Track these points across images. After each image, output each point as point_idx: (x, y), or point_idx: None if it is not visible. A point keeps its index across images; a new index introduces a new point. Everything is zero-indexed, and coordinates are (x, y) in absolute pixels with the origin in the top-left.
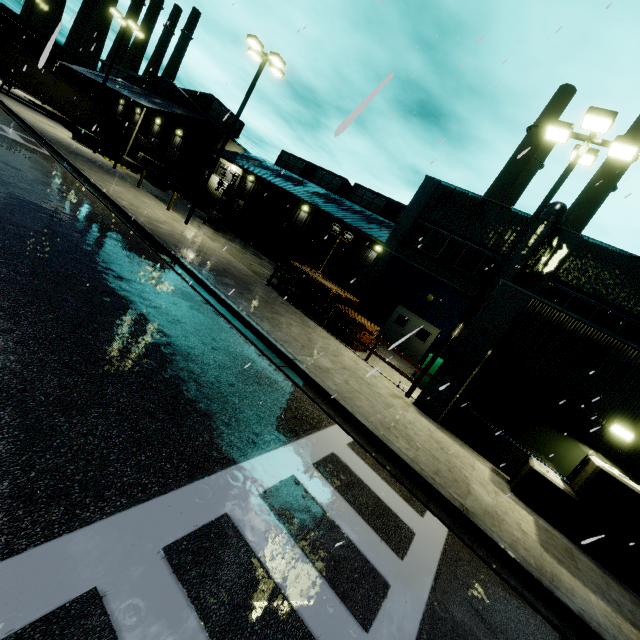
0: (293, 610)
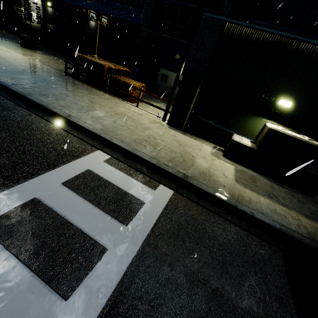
0: None
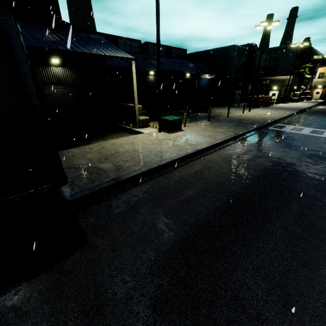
0: None
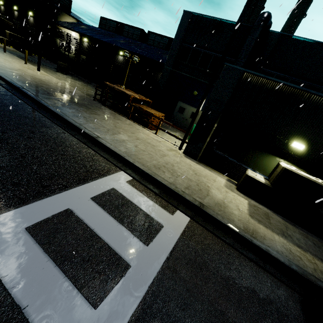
0: (20, 313)
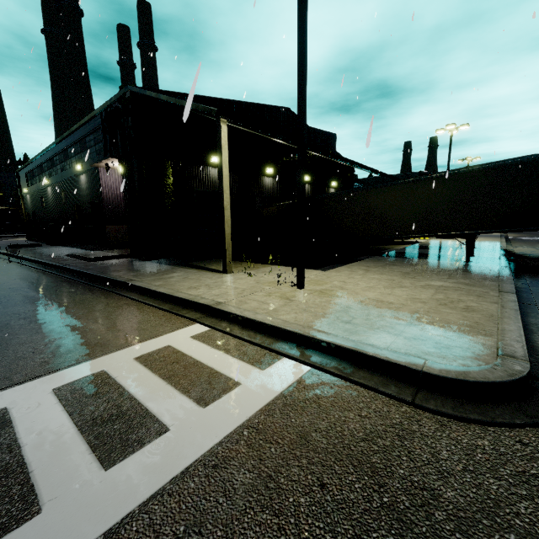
0: None
